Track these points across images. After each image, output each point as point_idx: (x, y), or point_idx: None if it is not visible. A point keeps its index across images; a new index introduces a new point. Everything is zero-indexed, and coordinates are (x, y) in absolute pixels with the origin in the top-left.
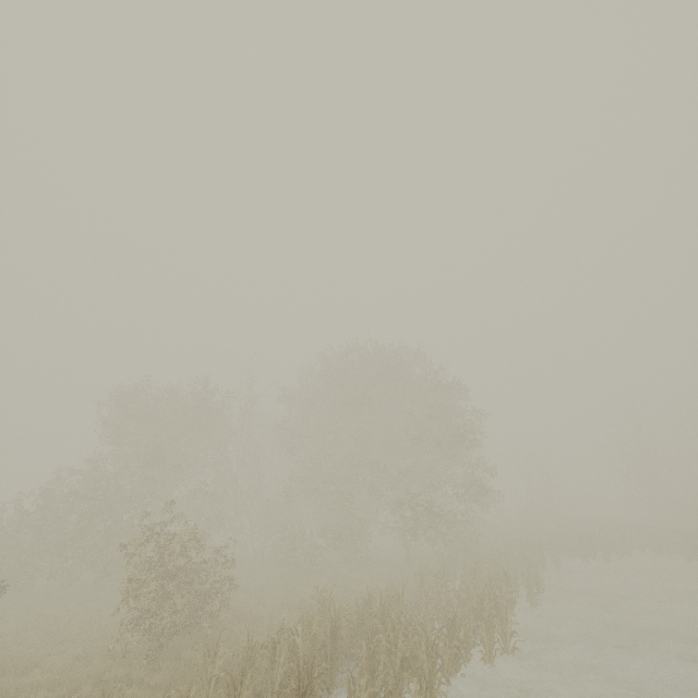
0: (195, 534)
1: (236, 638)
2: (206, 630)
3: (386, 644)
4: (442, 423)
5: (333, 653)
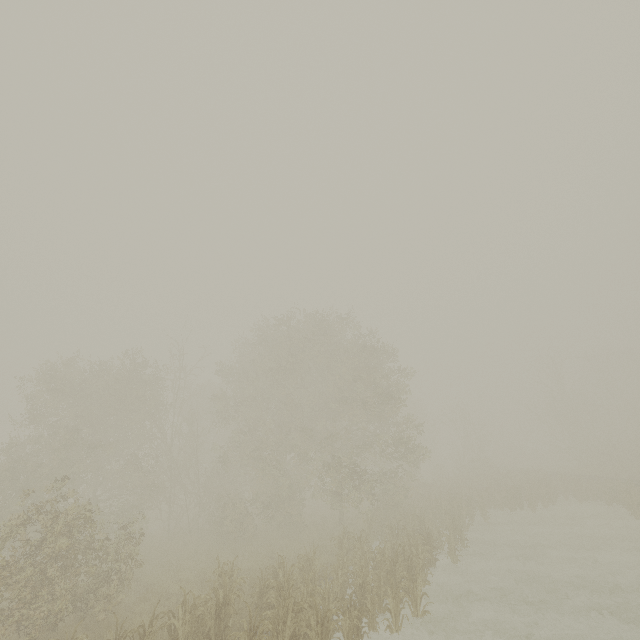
0: (82, 511)
1: (131, 621)
2: (97, 616)
3: (268, 623)
4: (368, 385)
5: (218, 636)
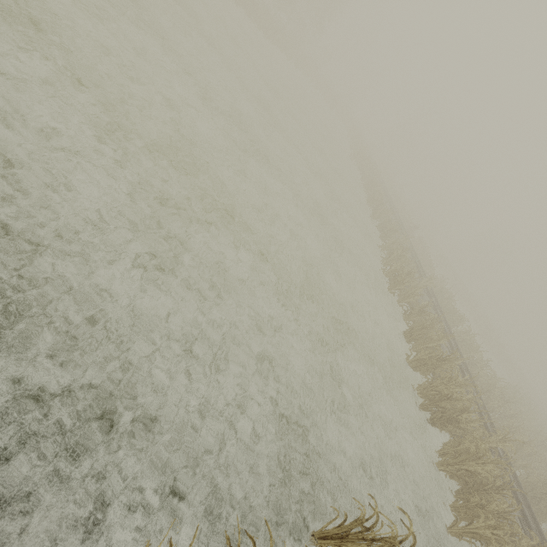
0: None
1: None
2: None
3: None
4: None
5: None
